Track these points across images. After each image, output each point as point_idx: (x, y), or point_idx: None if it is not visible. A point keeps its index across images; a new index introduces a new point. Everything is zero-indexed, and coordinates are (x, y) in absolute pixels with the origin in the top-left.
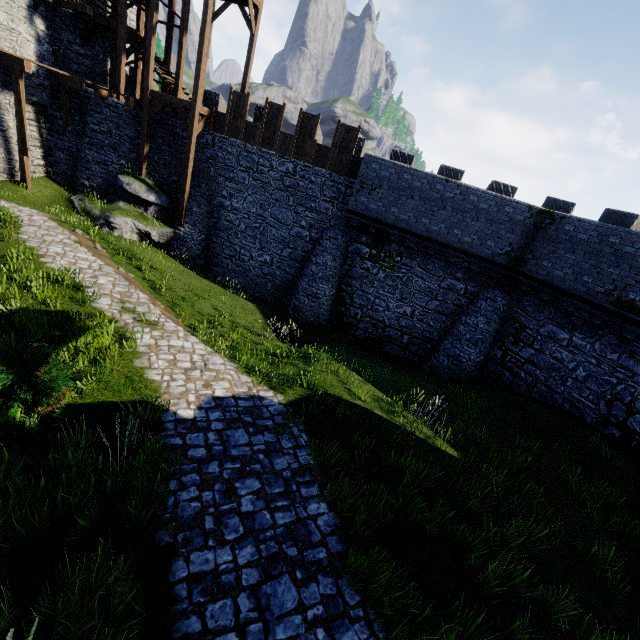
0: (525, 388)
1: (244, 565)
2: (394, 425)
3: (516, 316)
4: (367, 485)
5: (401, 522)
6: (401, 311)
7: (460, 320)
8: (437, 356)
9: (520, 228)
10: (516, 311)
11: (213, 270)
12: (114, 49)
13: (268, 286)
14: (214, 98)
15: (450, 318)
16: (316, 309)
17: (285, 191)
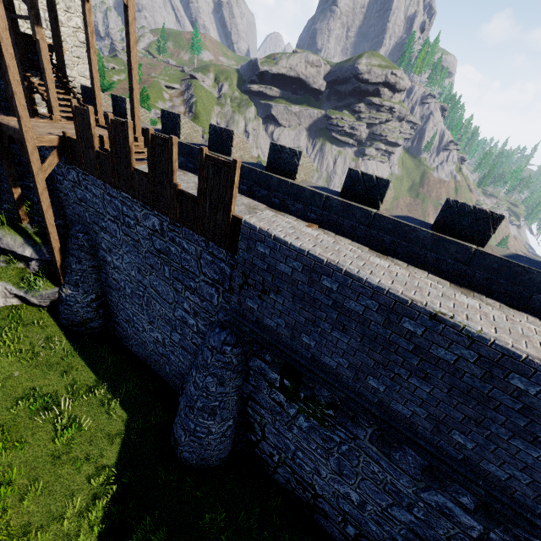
0: None
1: None
2: None
3: None
4: None
5: None
6: (340, 489)
7: None
8: None
9: None
10: None
11: (117, 329)
12: (0, 64)
13: (166, 368)
14: (122, 104)
15: None
16: (198, 450)
17: (158, 256)
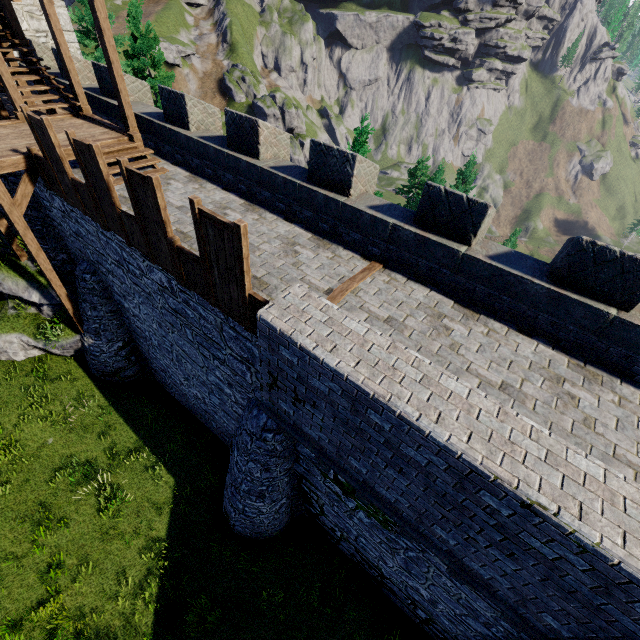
0: None
1: None
2: None
3: None
4: None
5: None
6: (409, 582)
7: None
8: None
9: None
10: None
11: (155, 375)
12: None
13: (213, 424)
14: (108, 78)
15: None
16: (250, 527)
17: (175, 316)
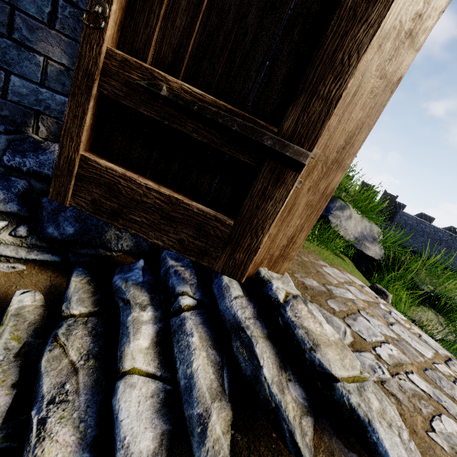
0: None
1: None
2: None
3: None
4: None
5: None
6: None
7: None
8: None
9: None
10: None
11: None
12: None
13: None
14: None
15: None
16: None
17: None
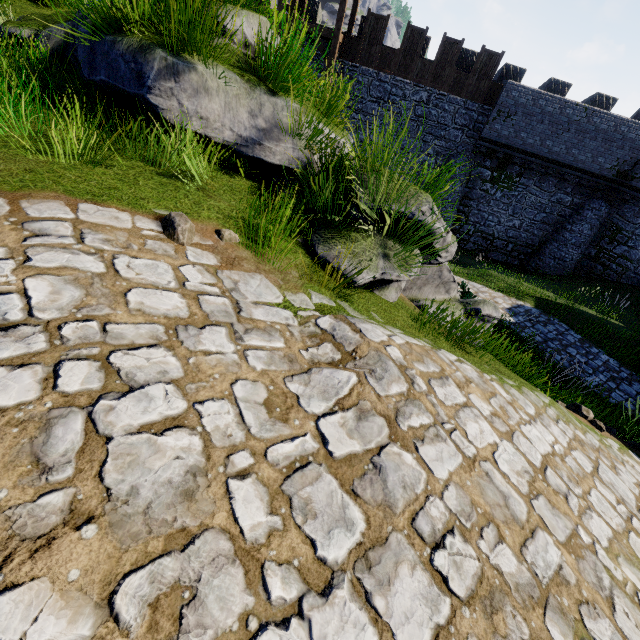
0: (615, 276)
1: (605, 381)
2: (586, 312)
3: (614, 221)
4: (610, 345)
5: (637, 359)
6: (511, 224)
7: (565, 228)
8: (543, 259)
9: (635, 147)
10: (614, 217)
11: None
12: None
13: None
14: (312, 7)
15: (553, 227)
16: None
17: (416, 121)
